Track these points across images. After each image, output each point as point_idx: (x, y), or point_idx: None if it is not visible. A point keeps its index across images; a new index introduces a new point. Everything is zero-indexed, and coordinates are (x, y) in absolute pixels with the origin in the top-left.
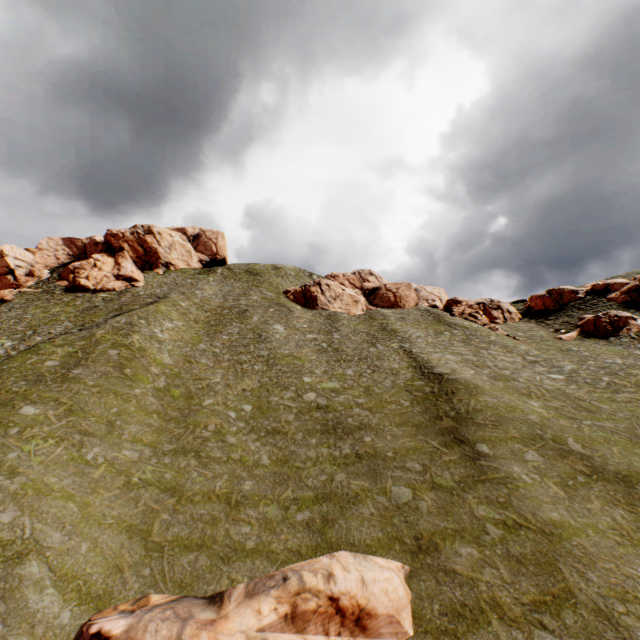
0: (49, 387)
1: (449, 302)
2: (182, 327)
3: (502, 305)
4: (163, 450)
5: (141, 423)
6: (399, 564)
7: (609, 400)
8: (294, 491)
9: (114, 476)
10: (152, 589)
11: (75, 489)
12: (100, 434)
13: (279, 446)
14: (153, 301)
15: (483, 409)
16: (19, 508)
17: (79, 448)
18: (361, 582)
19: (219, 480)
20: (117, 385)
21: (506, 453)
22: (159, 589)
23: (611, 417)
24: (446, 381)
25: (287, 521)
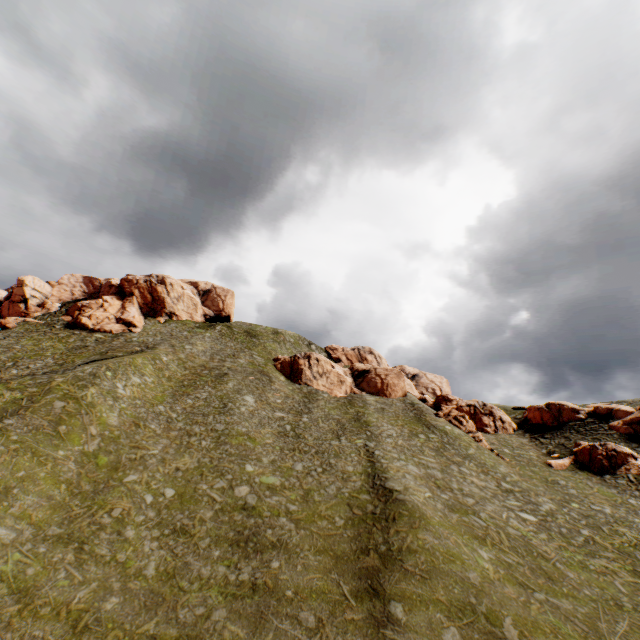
0: None
1: (439, 398)
2: (151, 383)
3: (495, 411)
4: (46, 534)
5: (42, 494)
6: None
7: (580, 565)
8: (158, 624)
9: None
10: None
11: None
12: None
13: (176, 552)
14: (139, 350)
15: (418, 551)
16: None
17: None
18: None
19: (84, 588)
20: (42, 443)
21: (422, 624)
22: None
23: (573, 593)
24: (393, 501)
25: None
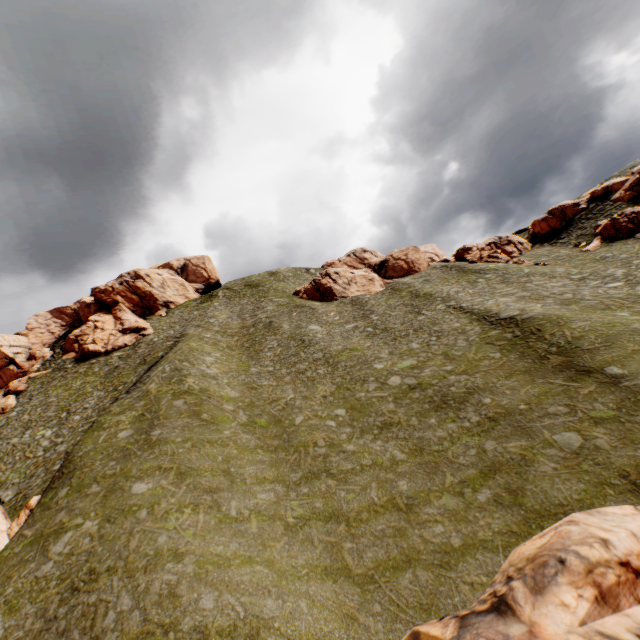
0: (142, 458)
1: (459, 252)
2: (222, 358)
3: (512, 239)
4: (293, 481)
5: (253, 462)
6: (630, 507)
7: None
8: (454, 475)
9: (270, 523)
10: (397, 623)
11: (247, 550)
12: (225, 487)
13: (402, 437)
14: (174, 343)
15: (583, 334)
16: (213, 591)
17: (217, 508)
18: (633, 537)
19: (370, 490)
20: (204, 433)
21: None
22: (404, 621)
23: None
24: (522, 322)
25: (472, 506)
